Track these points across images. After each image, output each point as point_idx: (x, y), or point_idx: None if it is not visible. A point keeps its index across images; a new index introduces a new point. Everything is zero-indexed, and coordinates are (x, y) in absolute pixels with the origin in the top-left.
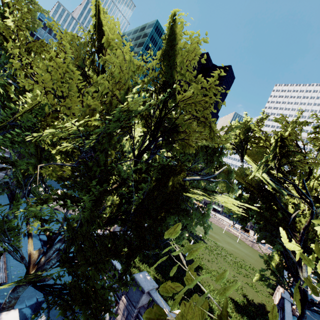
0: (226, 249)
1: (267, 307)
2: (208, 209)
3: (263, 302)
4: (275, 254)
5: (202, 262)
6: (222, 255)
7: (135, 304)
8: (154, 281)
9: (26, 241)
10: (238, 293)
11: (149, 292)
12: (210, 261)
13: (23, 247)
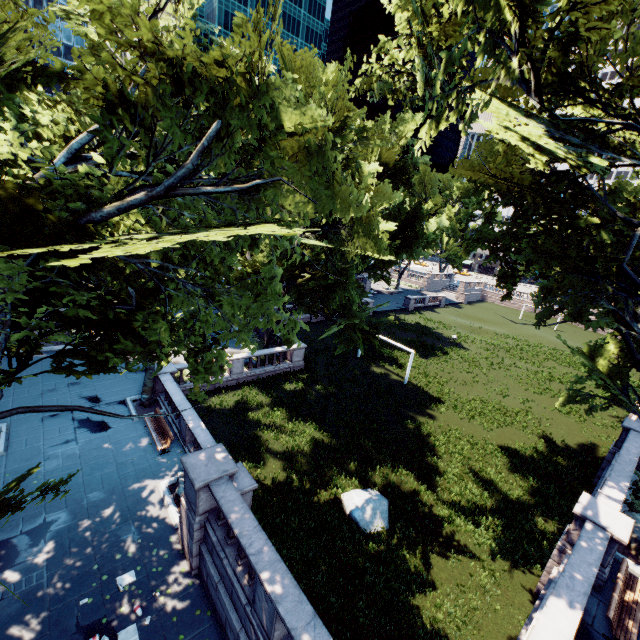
0: (519, 351)
1: (601, 448)
2: (272, 281)
3: (593, 441)
4: (606, 340)
5: (445, 389)
6: (505, 364)
7: (194, 508)
8: (231, 461)
9: (44, 428)
10: (526, 433)
11: (208, 485)
12: (467, 383)
13: (37, 438)
